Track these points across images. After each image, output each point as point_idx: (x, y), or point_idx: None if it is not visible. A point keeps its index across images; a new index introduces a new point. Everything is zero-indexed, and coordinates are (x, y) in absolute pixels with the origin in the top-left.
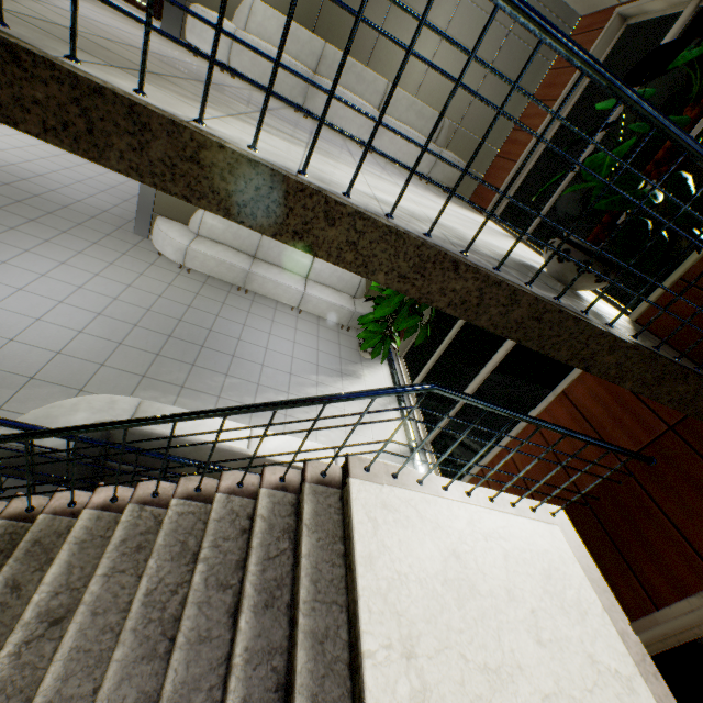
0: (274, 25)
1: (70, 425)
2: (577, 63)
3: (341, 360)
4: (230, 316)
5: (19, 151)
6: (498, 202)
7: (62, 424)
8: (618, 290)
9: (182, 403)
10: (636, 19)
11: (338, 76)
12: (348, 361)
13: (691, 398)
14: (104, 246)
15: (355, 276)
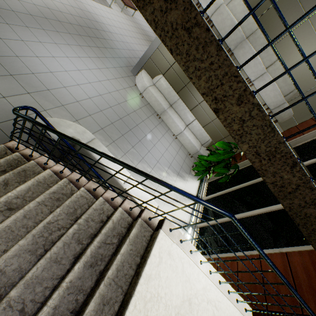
0: (240, 9)
1: (64, 132)
2: None
3: (181, 168)
4: (147, 124)
5: (108, 19)
6: None
7: (61, 129)
8: None
9: (110, 148)
10: None
11: (302, 18)
12: (184, 170)
13: None
14: (117, 70)
15: (208, 136)
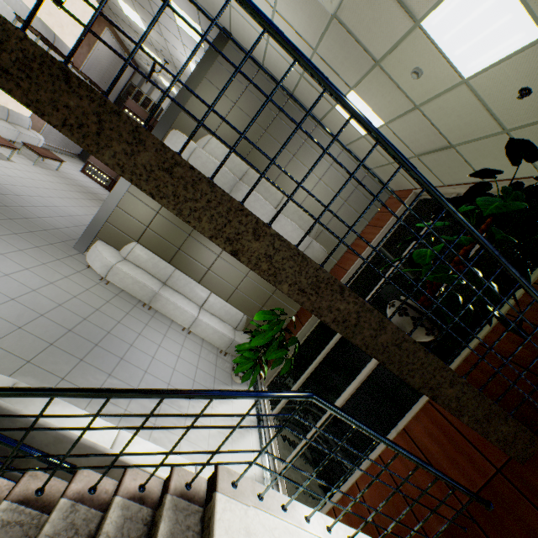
0: (220, 151)
1: None
2: (421, 182)
3: (215, 380)
4: (129, 324)
5: (9, 177)
6: (371, 253)
7: None
8: (436, 348)
9: None
10: (424, 197)
11: (280, 152)
12: (221, 382)
13: (512, 439)
14: (44, 250)
15: (239, 312)
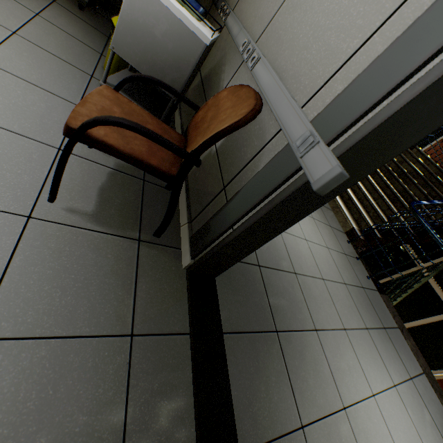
0: None
1: None
2: None
3: None
4: None
5: None
6: None
7: None
8: None
9: None
10: None
11: None
12: None
13: None
14: None
15: None
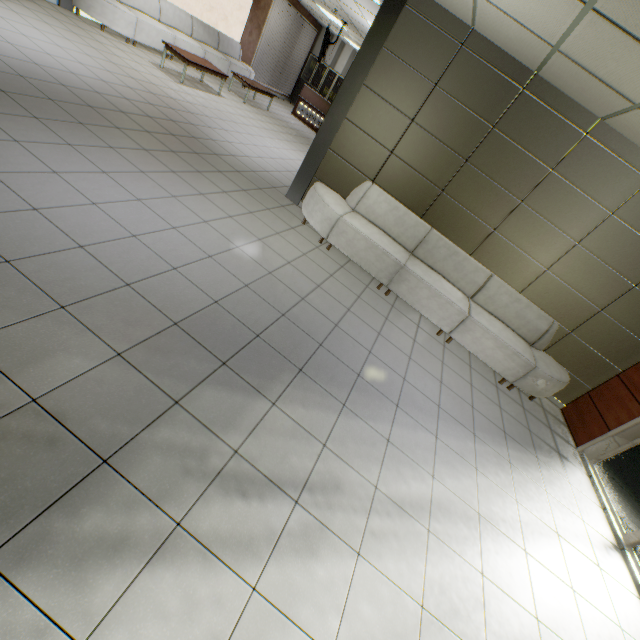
0: (383, 208)
1: None
2: None
3: None
4: None
5: None
6: None
7: None
8: None
9: None
10: None
11: None
12: None
13: None
14: None
15: None
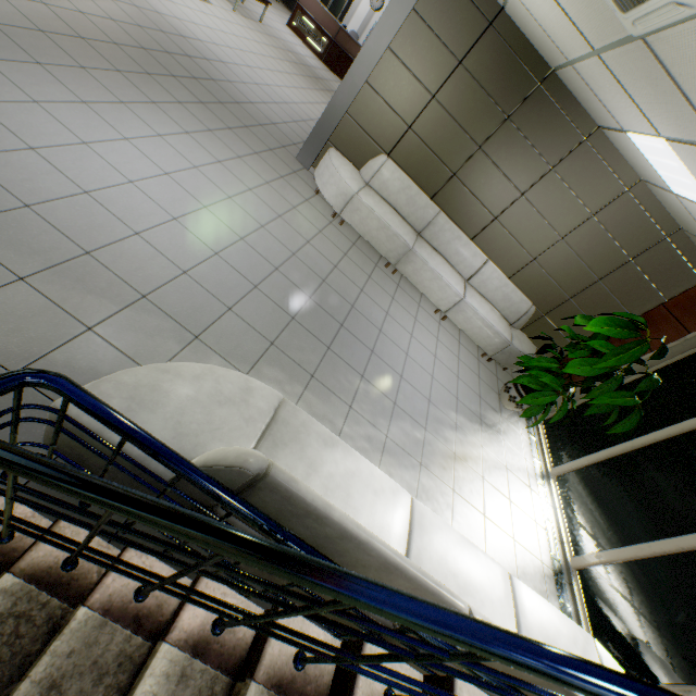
0: None
1: (182, 417)
2: None
3: (480, 401)
4: (374, 296)
5: (209, 31)
6: None
7: (170, 411)
8: None
9: (308, 402)
10: None
11: None
12: (488, 405)
13: None
14: (264, 160)
15: (525, 300)
